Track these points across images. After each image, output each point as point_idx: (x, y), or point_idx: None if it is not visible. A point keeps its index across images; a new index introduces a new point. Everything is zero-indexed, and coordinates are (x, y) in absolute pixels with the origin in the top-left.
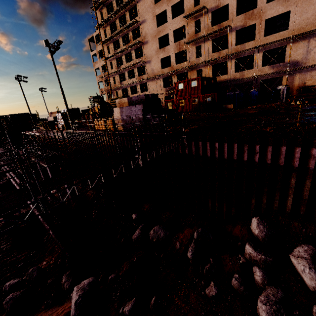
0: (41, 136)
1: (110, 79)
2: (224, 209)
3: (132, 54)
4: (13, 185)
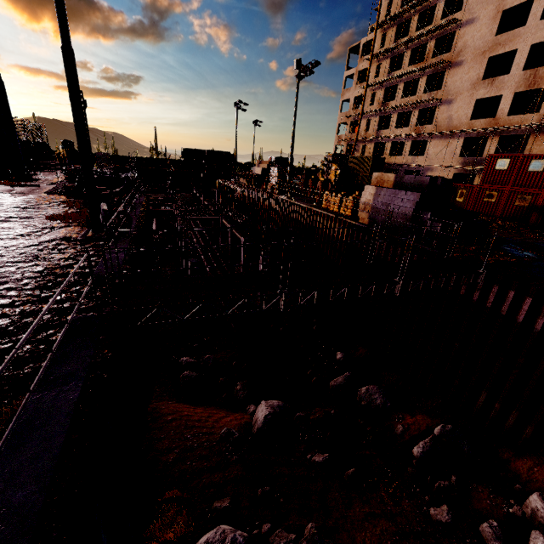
0: (238, 192)
1: (361, 121)
2: (510, 420)
3: (419, 83)
4: (193, 246)
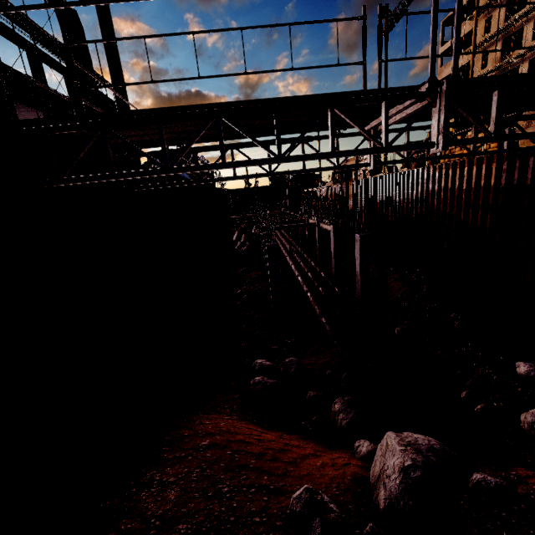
0: (325, 195)
1: None
2: None
3: None
4: (280, 255)
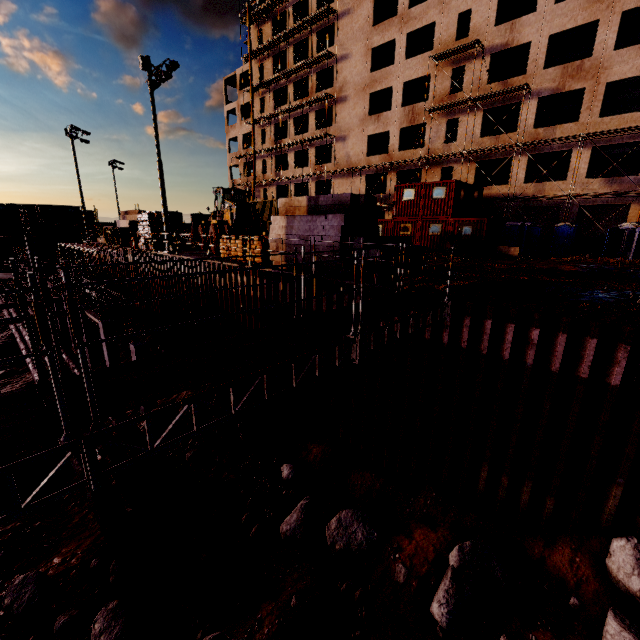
0: (97, 257)
1: (256, 163)
2: (525, 495)
3: (309, 119)
4: (19, 351)
